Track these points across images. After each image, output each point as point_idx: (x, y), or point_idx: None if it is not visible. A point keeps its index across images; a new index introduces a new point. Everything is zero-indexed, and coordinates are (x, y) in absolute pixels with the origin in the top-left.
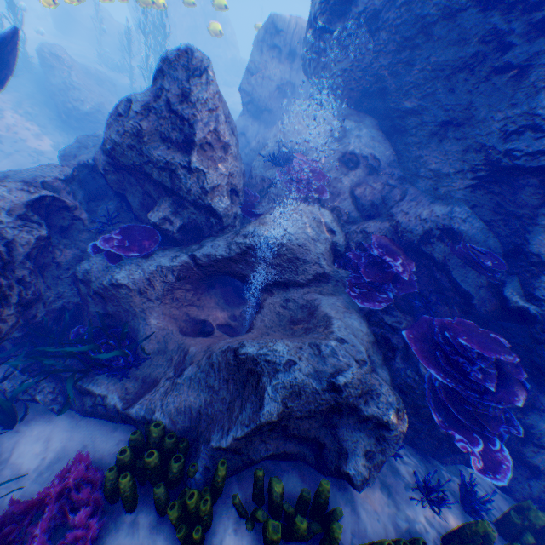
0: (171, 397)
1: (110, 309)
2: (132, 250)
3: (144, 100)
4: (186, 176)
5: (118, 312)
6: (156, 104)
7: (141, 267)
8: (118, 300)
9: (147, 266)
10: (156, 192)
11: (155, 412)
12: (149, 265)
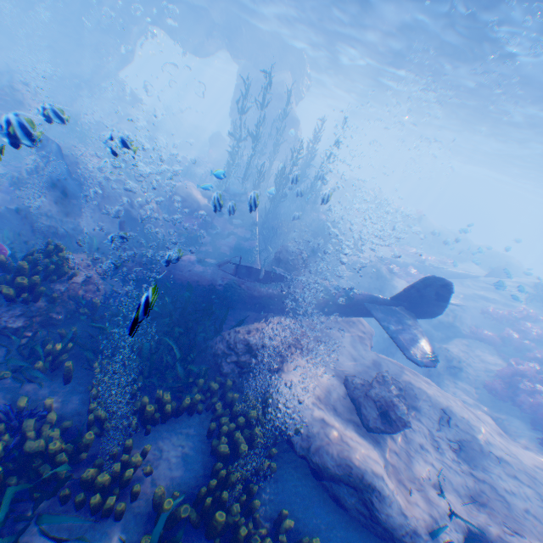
0: None
1: None
2: None
3: None
4: None
5: None
6: None
7: None
8: None
9: None
10: None
11: None
12: None
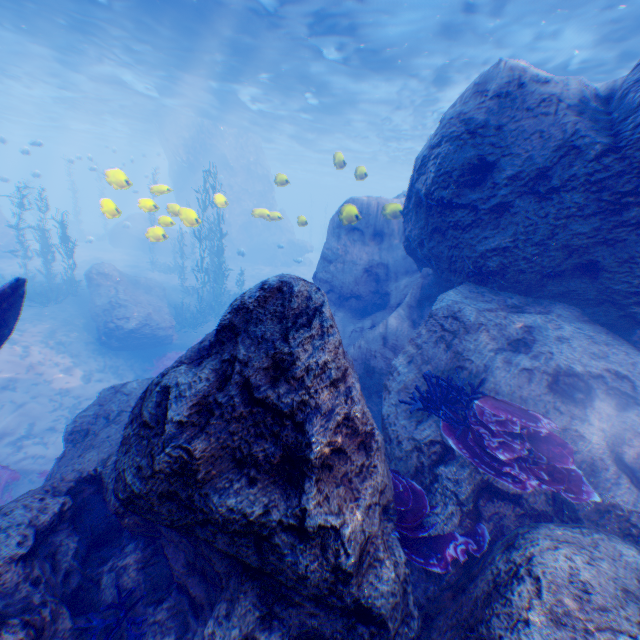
0: None
1: None
2: None
3: (198, 392)
4: (298, 549)
5: None
6: (222, 394)
7: None
8: None
9: None
10: (221, 561)
11: None
12: None
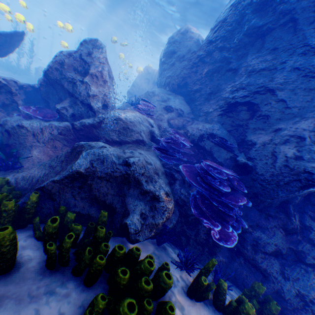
0: (23, 172)
1: (11, 142)
2: (39, 115)
3: (70, 52)
4: (81, 86)
5: (15, 144)
6: (75, 55)
7: (40, 122)
8: (18, 136)
9: (44, 122)
10: (64, 96)
11: (7, 177)
12: (45, 122)
